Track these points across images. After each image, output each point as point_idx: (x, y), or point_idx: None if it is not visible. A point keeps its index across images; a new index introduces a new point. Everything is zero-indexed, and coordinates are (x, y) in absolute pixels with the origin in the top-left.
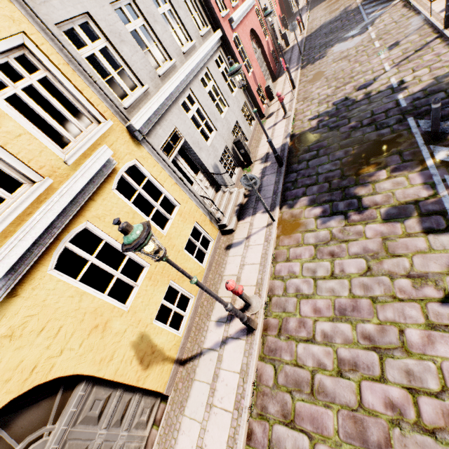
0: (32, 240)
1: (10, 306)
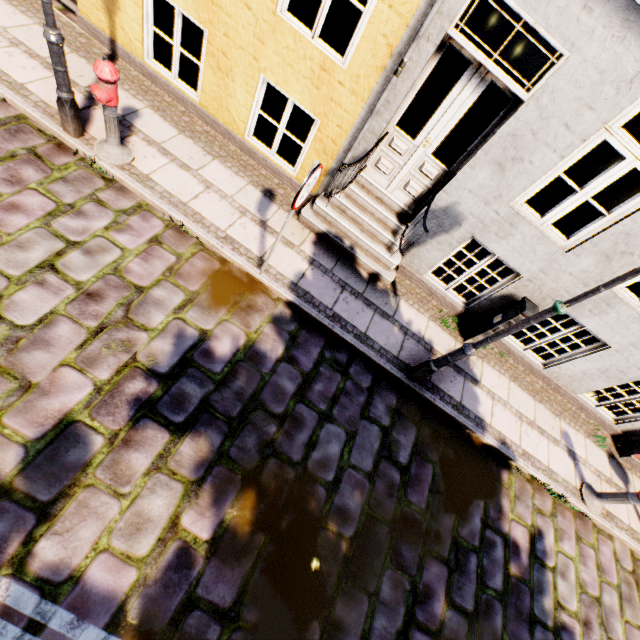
0: None
1: None
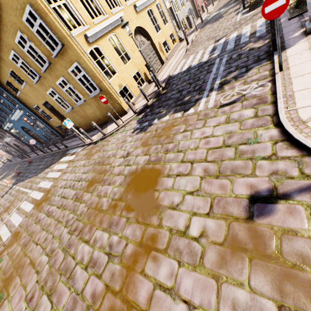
0: (146, 1)
1: (142, 12)
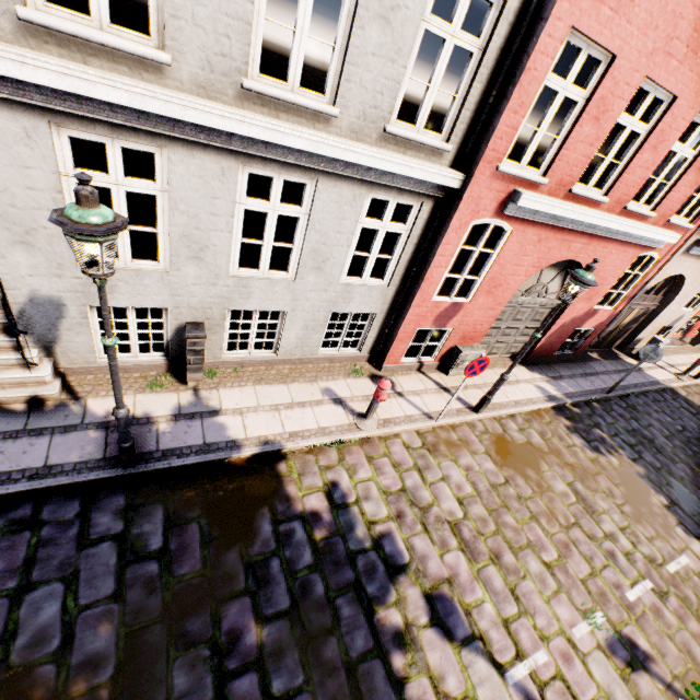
0: None
1: None
